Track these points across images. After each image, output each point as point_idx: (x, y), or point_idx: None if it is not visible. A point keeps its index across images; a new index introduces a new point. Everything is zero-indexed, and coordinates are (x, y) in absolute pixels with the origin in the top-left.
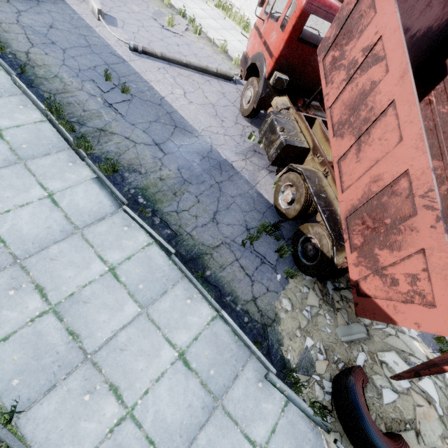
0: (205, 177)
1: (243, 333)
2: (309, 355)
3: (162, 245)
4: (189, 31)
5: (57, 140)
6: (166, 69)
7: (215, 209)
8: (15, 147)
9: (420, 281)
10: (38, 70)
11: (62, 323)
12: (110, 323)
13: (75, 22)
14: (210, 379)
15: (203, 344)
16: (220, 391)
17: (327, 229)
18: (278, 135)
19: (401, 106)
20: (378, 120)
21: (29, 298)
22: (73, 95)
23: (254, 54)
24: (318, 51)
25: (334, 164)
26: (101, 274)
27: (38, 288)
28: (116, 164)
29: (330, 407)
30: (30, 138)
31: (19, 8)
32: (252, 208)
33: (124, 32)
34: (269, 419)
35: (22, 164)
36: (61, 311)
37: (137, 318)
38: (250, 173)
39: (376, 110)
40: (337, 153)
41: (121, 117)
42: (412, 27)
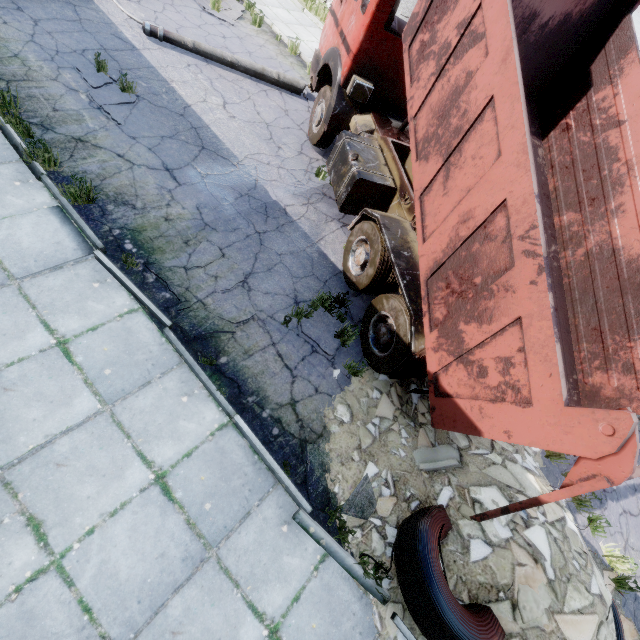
0: (239, 223)
1: (267, 450)
2: (369, 489)
3: (153, 313)
4: (245, 20)
5: (0, 146)
6: (200, 67)
7: (249, 270)
8: None
9: (514, 367)
10: None
11: None
12: (44, 422)
13: None
14: (203, 516)
15: (199, 463)
16: (218, 535)
17: (405, 300)
18: (349, 165)
19: (501, 105)
20: (472, 130)
21: None
22: (41, 86)
23: (327, 50)
24: (404, 35)
25: (416, 201)
26: (42, 348)
27: None
28: (91, 189)
29: (393, 566)
30: None
31: None
32: (308, 274)
33: (141, 9)
34: (292, 581)
35: None
36: None
37: (93, 419)
38: (313, 224)
39: (470, 115)
40: (420, 184)
41: (115, 126)
42: (542, 11)
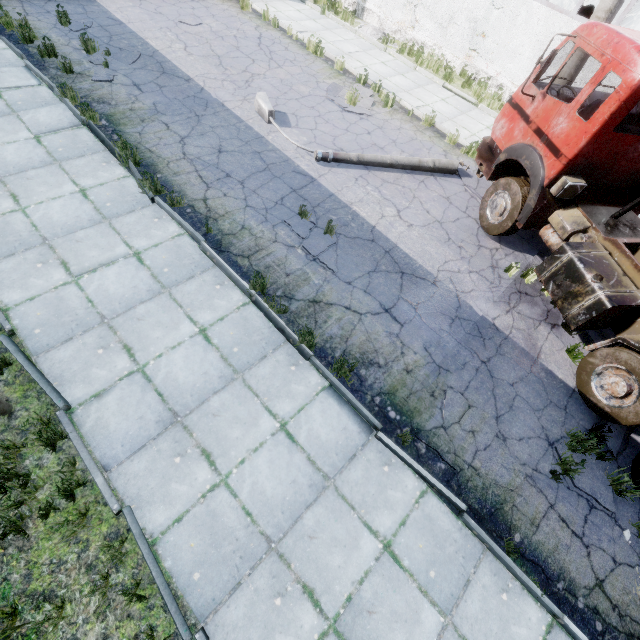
0: (464, 355)
1: None
2: None
3: (443, 494)
4: (376, 104)
5: (268, 331)
6: (365, 178)
7: (494, 413)
8: (226, 353)
9: None
10: (222, 223)
11: None
12: None
13: (243, 135)
14: None
15: None
16: None
17: None
18: (590, 287)
19: None
20: None
21: (299, 610)
22: (269, 252)
23: (513, 146)
24: None
25: None
26: (375, 556)
27: (307, 591)
28: (355, 365)
29: None
30: (239, 336)
31: (181, 133)
32: (546, 402)
33: (301, 132)
34: None
35: (240, 379)
36: (344, 632)
37: (443, 636)
38: (525, 334)
39: None
40: None
41: (332, 275)
42: None
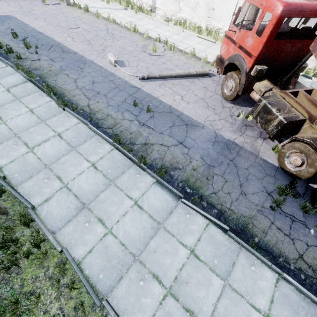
0: (221, 158)
1: (308, 292)
2: None
3: (217, 224)
4: (166, 50)
5: (124, 160)
6: (164, 84)
7: (239, 183)
8: (105, 173)
9: None
10: (97, 115)
11: (179, 303)
12: (208, 297)
13: (104, 74)
14: None
15: (279, 305)
16: None
17: None
18: (275, 115)
19: None
20: None
21: (152, 286)
22: (121, 125)
23: (230, 56)
24: (312, 48)
25: None
26: (187, 257)
27: (155, 277)
28: (167, 169)
29: None
30: (110, 164)
31: (74, 77)
32: (264, 175)
33: (131, 68)
34: None
35: (113, 184)
36: (175, 293)
37: (224, 290)
38: (250, 144)
39: None
40: None
41: (152, 130)
42: None
